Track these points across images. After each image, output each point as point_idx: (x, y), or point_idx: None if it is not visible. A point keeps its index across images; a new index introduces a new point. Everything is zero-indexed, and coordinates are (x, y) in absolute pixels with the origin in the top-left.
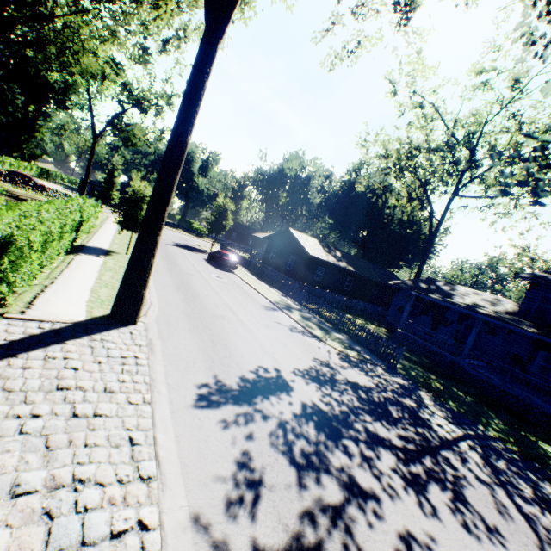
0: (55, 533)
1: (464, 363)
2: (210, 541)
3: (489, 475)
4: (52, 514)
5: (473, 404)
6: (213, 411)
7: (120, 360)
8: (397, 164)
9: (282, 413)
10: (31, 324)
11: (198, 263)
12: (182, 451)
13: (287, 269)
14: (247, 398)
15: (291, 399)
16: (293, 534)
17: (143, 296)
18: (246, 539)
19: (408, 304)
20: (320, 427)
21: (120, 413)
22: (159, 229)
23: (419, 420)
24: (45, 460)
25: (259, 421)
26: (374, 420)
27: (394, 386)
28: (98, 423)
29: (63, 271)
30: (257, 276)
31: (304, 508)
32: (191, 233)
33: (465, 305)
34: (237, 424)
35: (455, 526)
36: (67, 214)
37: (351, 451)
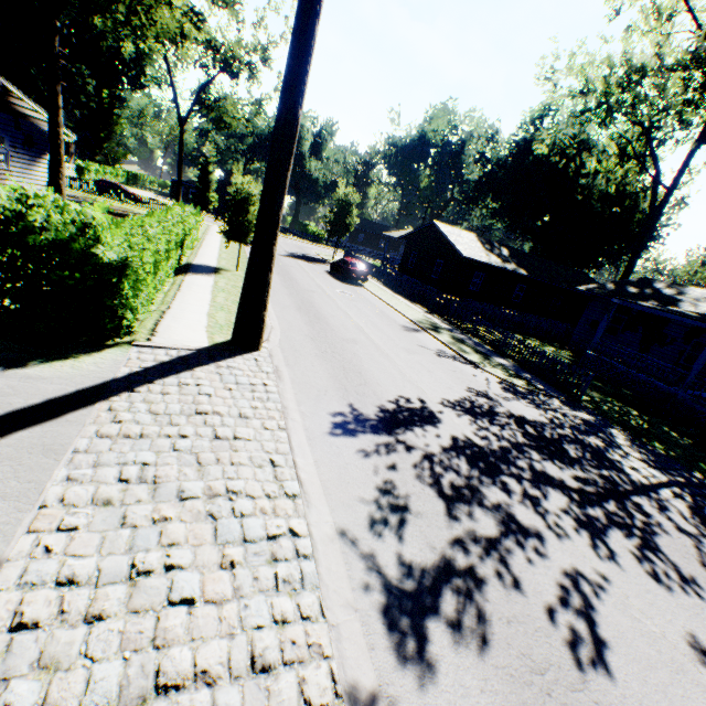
0: (221, 530)
1: (685, 396)
2: (357, 553)
3: (697, 527)
4: (215, 516)
5: (692, 447)
6: (351, 441)
7: (249, 387)
8: (603, 103)
9: (428, 446)
10: (159, 351)
11: (319, 277)
12: (323, 475)
13: (433, 278)
14: (387, 428)
15: (438, 432)
16: (441, 556)
17: (263, 319)
18: (393, 555)
19: (605, 317)
20: (474, 462)
21: (258, 438)
22: (274, 237)
23: (606, 462)
24: (199, 473)
25: (402, 452)
26: (542, 459)
27: (575, 423)
28: (239, 445)
29: (176, 295)
30: (393, 290)
31: (453, 536)
32: (306, 239)
33: (696, 315)
34: (377, 453)
35: (638, 572)
36: (170, 228)
37: (511, 488)
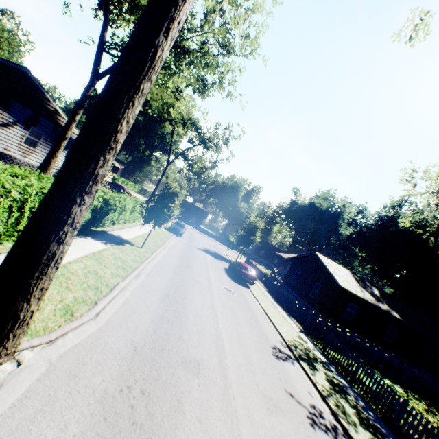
0: None
1: None
2: None
3: None
4: None
5: None
6: None
7: None
8: None
9: None
10: None
11: (214, 270)
12: None
13: (310, 297)
14: None
15: None
16: None
17: (19, 313)
18: None
19: None
20: None
21: None
22: (80, 192)
23: None
24: None
25: None
26: None
27: None
28: None
29: None
30: (275, 297)
31: None
32: (225, 244)
33: None
34: None
35: None
36: None
37: None
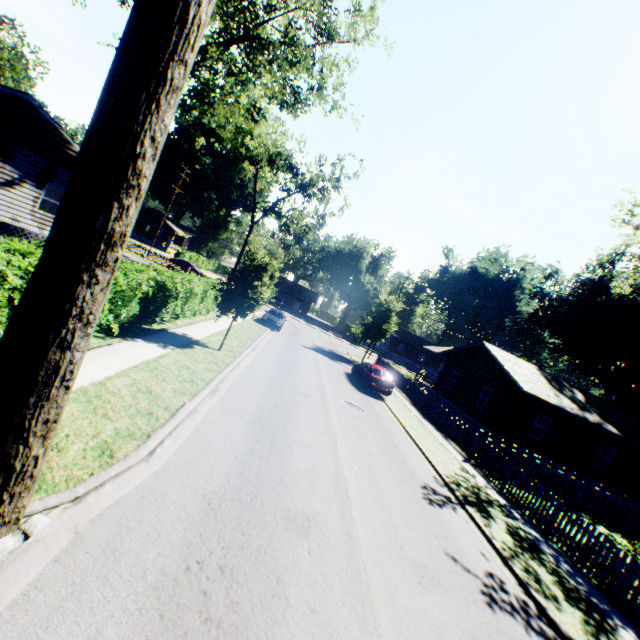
0: None
1: None
2: None
3: None
4: None
5: None
6: None
7: None
8: None
9: None
10: None
11: (330, 378)
12: None
13: (477, 408)
14: None
15: None
16: None
17: (12, 462)
18: None
19: None
20: None
21: None
22: (87, 264)
23: None
24: None
25: None
26: None
27: None
28: None
29: None
30: (423, 412)
31: None
32: (345, 338)
33: None
34: None
35: None
36: None
37: None
